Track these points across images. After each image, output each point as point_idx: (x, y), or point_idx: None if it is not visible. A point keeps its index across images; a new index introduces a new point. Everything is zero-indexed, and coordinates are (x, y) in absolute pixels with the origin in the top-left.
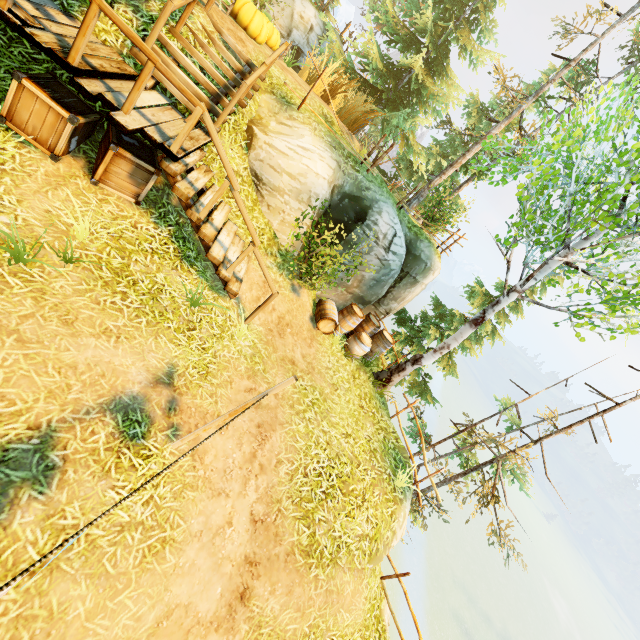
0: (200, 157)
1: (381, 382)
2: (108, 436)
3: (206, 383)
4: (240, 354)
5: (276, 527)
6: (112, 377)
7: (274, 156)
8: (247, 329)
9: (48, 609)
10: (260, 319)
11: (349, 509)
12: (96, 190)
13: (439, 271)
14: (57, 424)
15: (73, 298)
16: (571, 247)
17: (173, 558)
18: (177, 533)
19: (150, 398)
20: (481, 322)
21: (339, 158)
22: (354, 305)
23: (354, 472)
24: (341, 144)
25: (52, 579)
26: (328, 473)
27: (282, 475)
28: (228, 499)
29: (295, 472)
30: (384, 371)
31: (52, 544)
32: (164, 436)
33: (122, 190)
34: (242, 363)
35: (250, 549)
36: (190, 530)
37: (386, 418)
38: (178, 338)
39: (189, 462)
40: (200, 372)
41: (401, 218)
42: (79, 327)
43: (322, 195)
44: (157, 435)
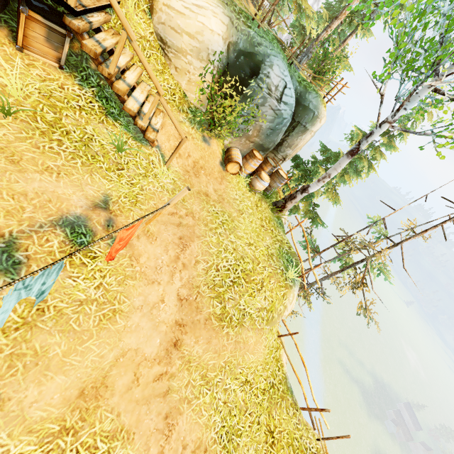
0: (104, 18)
1: (278, 208)
2: (60, 243)
3: (136, 208)
4: (163, 188)
5: (197, 303)
6: (57, 202)
7: (173, 17)
8: (168, 170)
9: (33, 350)
10: (178, 163)
11: (251, 292)
12: (22, 56)
13: (325, 119)
14: (17, 234)
15: (16, 143)
16: (440, 74)
17: (122, 322)
18: (124, 307)
19: (91, 218)
20: (356, 152)
21: (231, 14)
22: (254, 150)
23: (255, 268)
24: (233, 1)
25: (33, 332)
26: (235, 269)
27: (200, 270)
28: (160, 286)
29: (209, 268)
30: (280, 200)
31: (28, 311)
32: (106, 244)
33: (44, 55)
34: (165, 195)
35: (179, 317)
36: (133, 305)
37: (282, 234)
38: (110, 175)
39: (127, 262)
40: (130, 200)
41: (292, 73)
42: (24, 165)
43: (219, 52)
44: (100, 243)
